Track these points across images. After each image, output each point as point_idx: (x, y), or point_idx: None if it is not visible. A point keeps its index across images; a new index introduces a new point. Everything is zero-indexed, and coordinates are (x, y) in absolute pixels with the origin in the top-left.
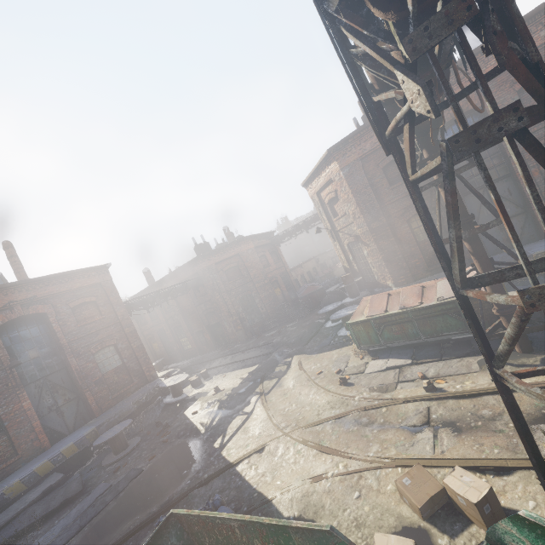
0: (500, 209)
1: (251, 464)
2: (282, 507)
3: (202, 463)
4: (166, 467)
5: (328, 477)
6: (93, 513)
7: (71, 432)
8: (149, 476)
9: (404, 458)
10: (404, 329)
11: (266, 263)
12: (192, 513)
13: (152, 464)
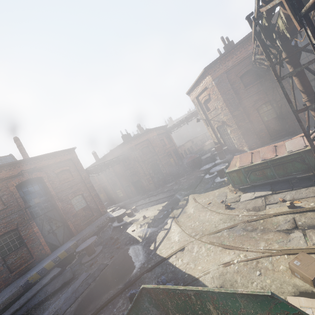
0: None
1: (178, 258)
2: (207, 282)
3: (145, 259)
4: (122, 262)
5: (234, 263)
6: (82, 290)
7: (62, 244)
8: (112, 267)
9: (287, 249)
10: (265, 173)
11: (164, 144)
12: (158, 287)
13: (112, 261)
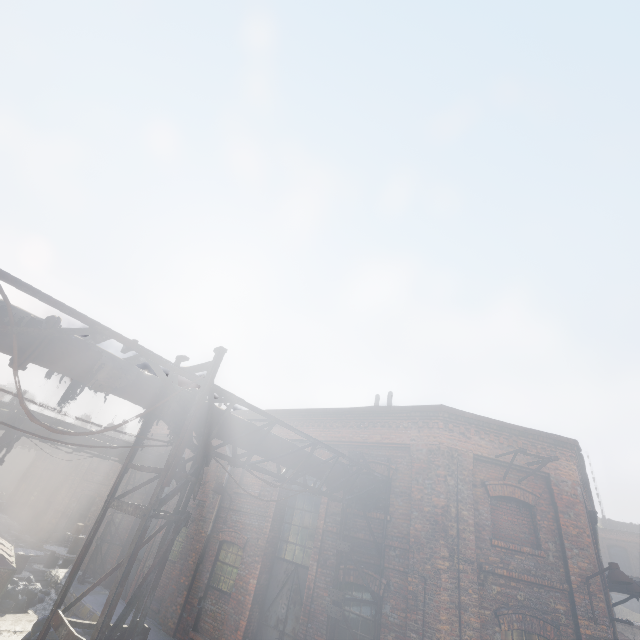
0: None
1: None
2: None
3: None
4: None
5: None
6: None
7: None
8: None
9: None
10: None
11: None
12: None
13: None
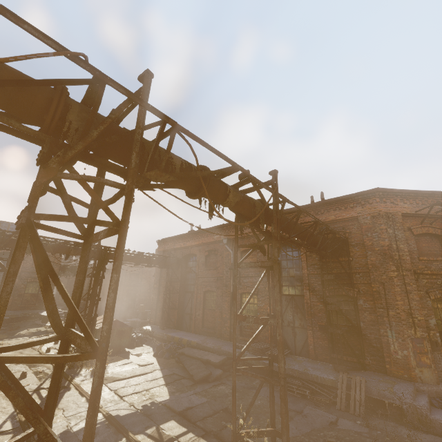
0: None
1: None
2: None
3: None
4: None
5: None
6: None
7: None
8: None
9: None
10: None
11: None
12: None
13: None
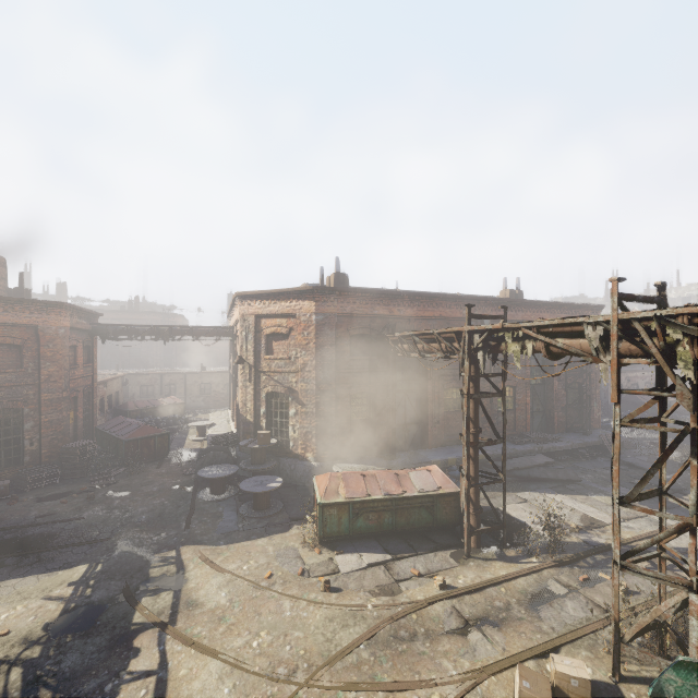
0: (697, 470)
1: None
2: None
3: None
4: None
5: None
6: None
7: None
8: None
9: (489, 664)
10: (382, 517)
11: (72, 361)
12: None
13: None
